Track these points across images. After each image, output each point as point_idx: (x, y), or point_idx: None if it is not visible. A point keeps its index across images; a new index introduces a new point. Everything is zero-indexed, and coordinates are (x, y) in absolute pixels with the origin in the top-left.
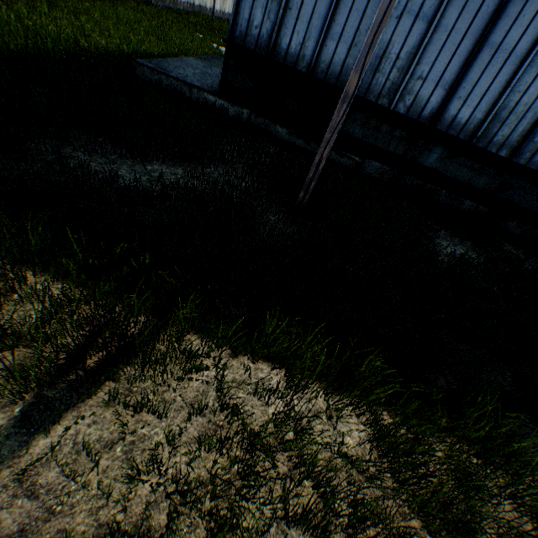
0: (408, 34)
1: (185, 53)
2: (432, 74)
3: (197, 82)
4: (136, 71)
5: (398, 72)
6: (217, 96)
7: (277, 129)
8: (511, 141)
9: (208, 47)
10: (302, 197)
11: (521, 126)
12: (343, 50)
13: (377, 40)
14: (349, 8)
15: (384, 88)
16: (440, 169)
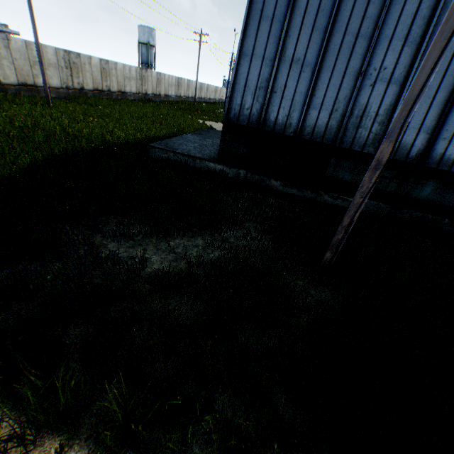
0: (383, 95)
1: (181, 130)
2: (412, 122)
3: (198, 153)
4: (149, 151)
5: (379, 125)
6: (217, 162)
7: (272, 182)
8: None
9: (197, 123)
10: (329, 257)
11: None
12: (325, 115)
13: (411, 111)
14: (326, 84)
15: (368, 139)
16: (435, 200)
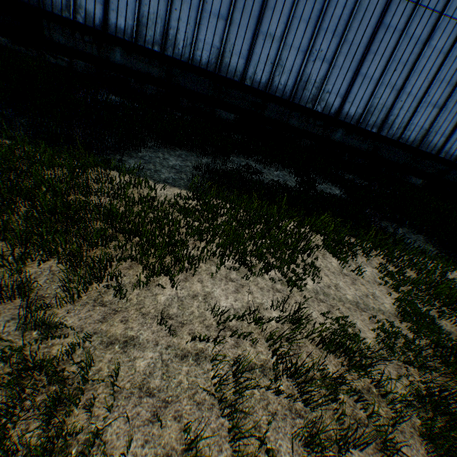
0: None
1: None
2: None
3: None
4: None
5: None
6: None
7: (2, 40)
8: (157, 40)
9: None
10: None
11: (158, 29)
12: None
13: None
14: None
15: (63, 5)
16: (127, 65)
